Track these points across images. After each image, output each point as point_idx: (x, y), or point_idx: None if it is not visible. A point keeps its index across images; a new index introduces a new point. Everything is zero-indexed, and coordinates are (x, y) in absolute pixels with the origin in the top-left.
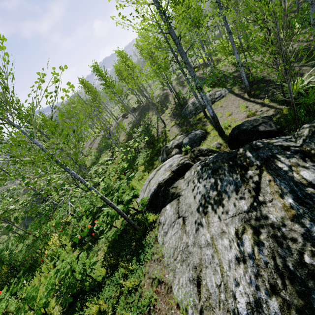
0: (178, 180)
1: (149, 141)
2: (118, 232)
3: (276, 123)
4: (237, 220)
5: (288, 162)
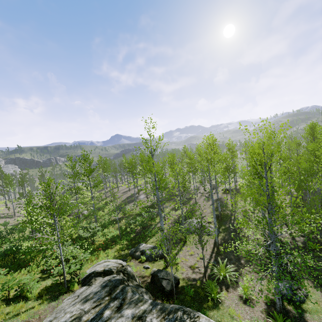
0: (101, 277)
1: (142, 230)
2: (57, 281)
3: (172, 286)
4: (79, 311)
5: (113, 305)
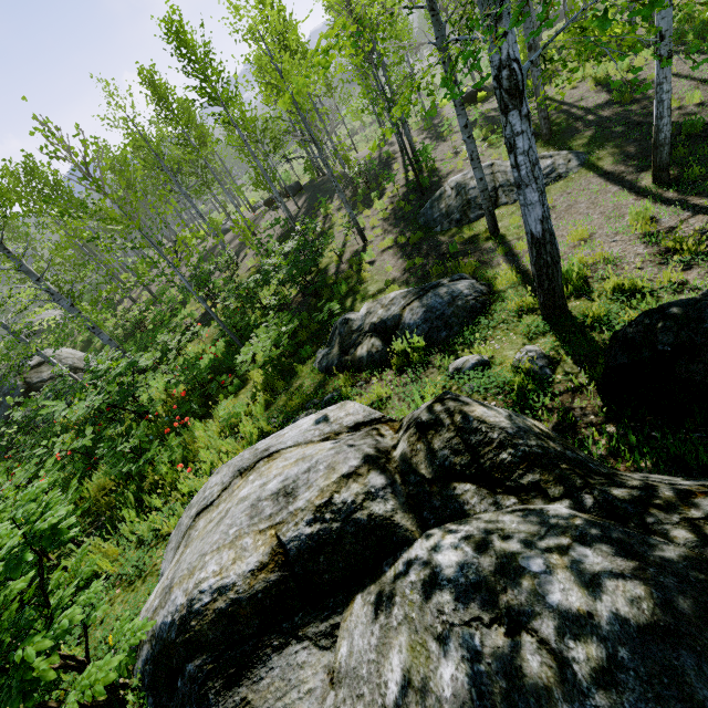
0: (297, 644)
1: (306, 289)
2: None
3: None
4: None
5: None
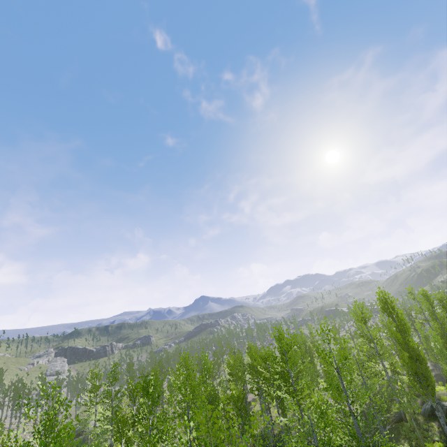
0: None
1: None
2: None
3: None
4: None
5: None
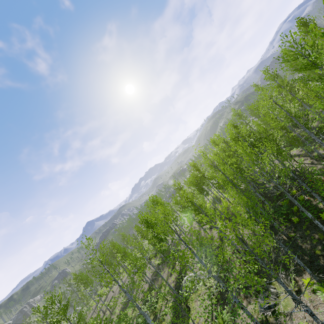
0: None
1: None
2: None
3: None
4: None
5: None
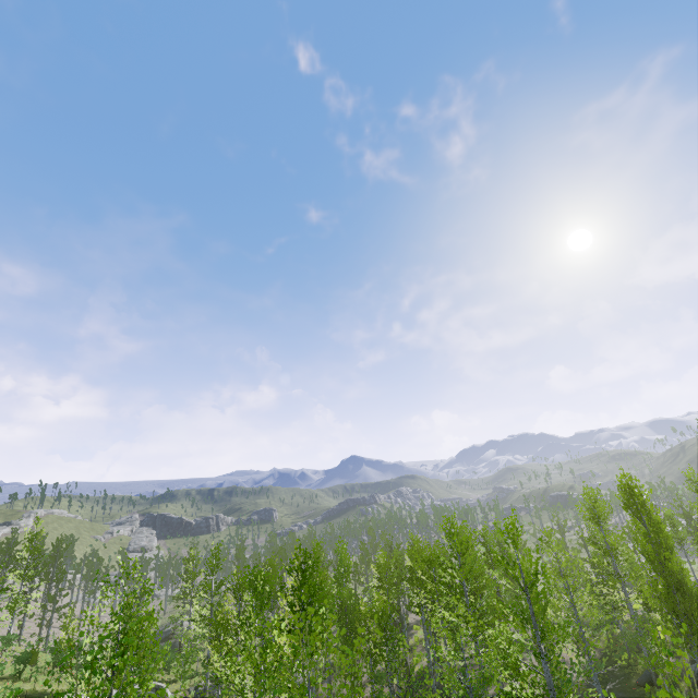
0: None
1: None
2: None
3: None
4: None
5: None
